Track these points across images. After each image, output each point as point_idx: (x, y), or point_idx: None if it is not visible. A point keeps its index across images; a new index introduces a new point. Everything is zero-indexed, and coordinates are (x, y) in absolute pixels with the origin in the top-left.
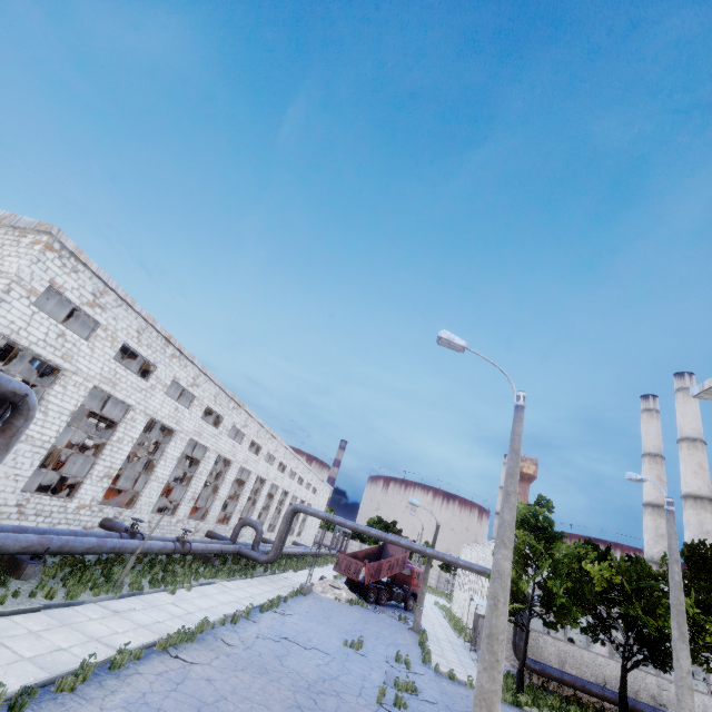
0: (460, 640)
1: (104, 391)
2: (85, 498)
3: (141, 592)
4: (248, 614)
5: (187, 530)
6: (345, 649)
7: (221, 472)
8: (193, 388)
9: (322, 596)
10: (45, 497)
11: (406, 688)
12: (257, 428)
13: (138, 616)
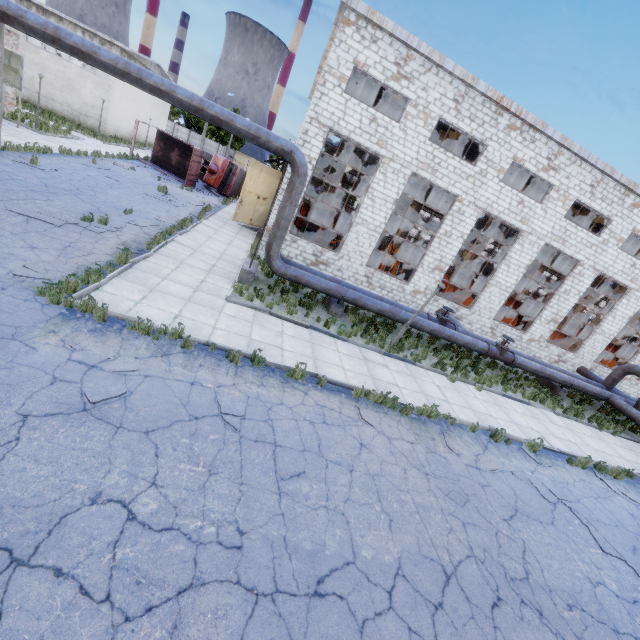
0: None
1: (424, 179)
2: (419, 285)
3: (414, 363)
4: (531, 448)
5: (508, 338)
6: None
7: (611, 301)
8: (547, 174)
9: None
10: (384, 275)
11: None
12: None
13: (381, 371)
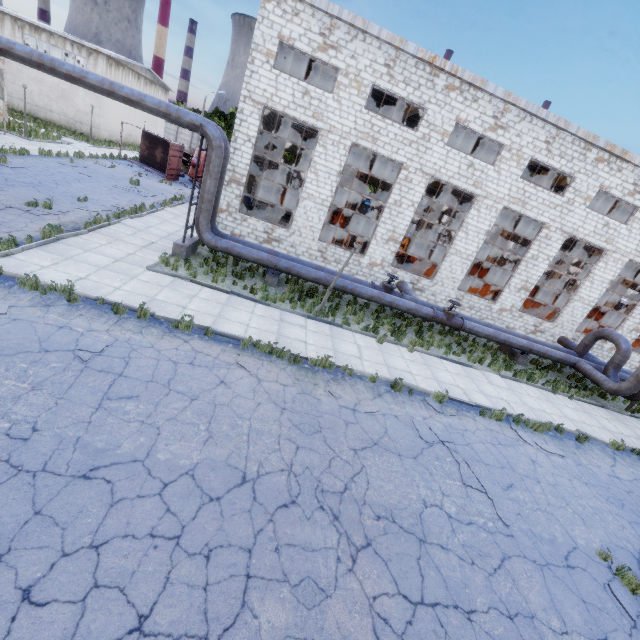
0: None
1: (366, 149)
2: (375, 258)
3: (342, 326)
4: (437, 399)
5: (455, 302)
6: (588, 559)
7: (590, 266)
8: (495, 134)
9: None
10: (338, 249)
11: None
12: None
13: (295, 331)
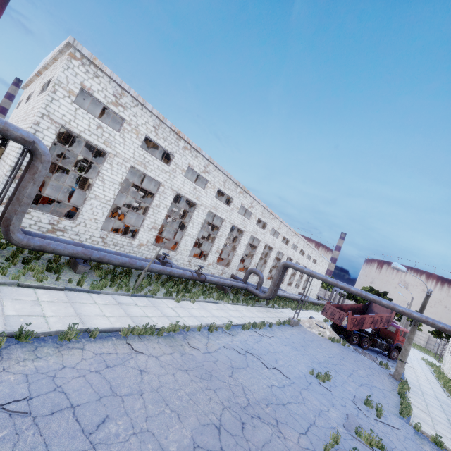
0: (449, 399)
1: (139, 170)
2: (142, 240)
3: (153, 296)
4: (227, 328)
5: (201, 266)
6: (310, 377)
7: (238, 238)
8: (205, 174)
9: (307, 330)
10: (116, 235)
11: (370, 442)
12: (261, 210)
13: (134, 309)
